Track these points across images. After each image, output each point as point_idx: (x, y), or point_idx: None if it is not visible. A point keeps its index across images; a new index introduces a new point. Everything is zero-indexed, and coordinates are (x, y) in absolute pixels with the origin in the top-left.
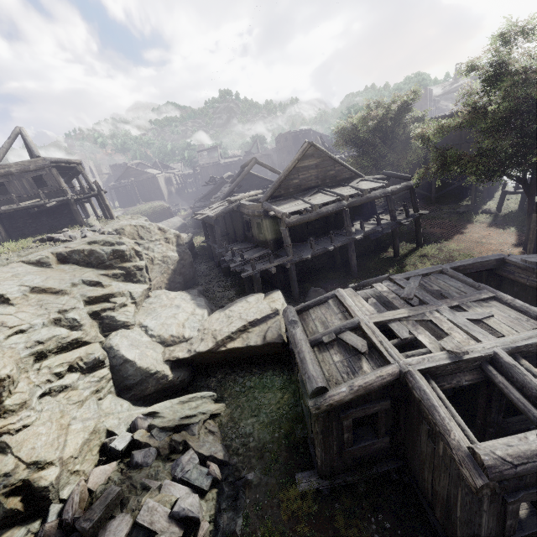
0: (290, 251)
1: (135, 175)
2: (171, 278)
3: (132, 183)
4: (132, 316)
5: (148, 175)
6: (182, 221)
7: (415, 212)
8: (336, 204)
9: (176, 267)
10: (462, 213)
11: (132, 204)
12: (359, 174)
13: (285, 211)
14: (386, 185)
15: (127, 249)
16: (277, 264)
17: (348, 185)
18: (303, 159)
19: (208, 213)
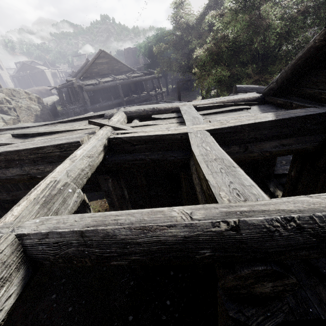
0: (88, 103)
1: (29, 69)
2: (34, 119)
3: (27, 74)
4: (1, 126)
5: (38, 70)
6: (58, 98)
7: (161, 91)
8: (113, 82)
9: (38, 113)
10: (194, 95)
11: (29, 88)
12: (133, 69)
13: (85, 83)
14: (142, 75)
15: (0, 97)
16: (81, 109)
17: (124, 74)
18: (98, 59)
19: (56, 87)
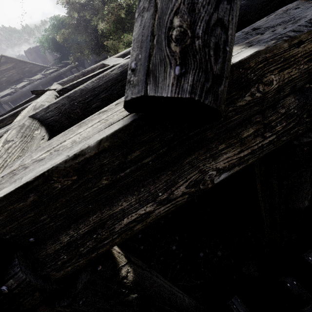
0: None
1: None
2: None
3: None
4: None
5: None
6: None
7: None
8: (31, 85)
9: None
10: None
11: None
12: (46, 66)
13: None
14: (59, 69)
15: None
16: None
17: (39, 74)
18: (1, 65)
19: None
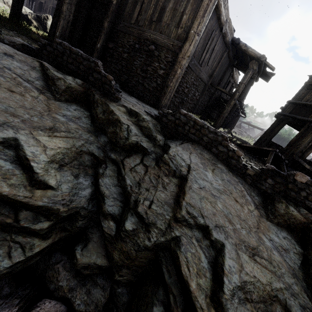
0: None
1: None
2: None
3: None
4: None
5: None
6: None
7: None
8: None
9: None
10: None
11: None
12: None
13: None
14: None
15: None
16: None
17: None
18: None
19: None
